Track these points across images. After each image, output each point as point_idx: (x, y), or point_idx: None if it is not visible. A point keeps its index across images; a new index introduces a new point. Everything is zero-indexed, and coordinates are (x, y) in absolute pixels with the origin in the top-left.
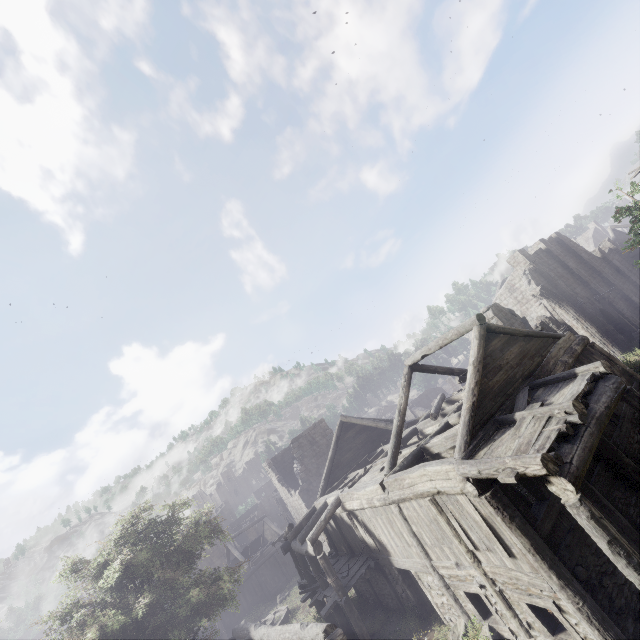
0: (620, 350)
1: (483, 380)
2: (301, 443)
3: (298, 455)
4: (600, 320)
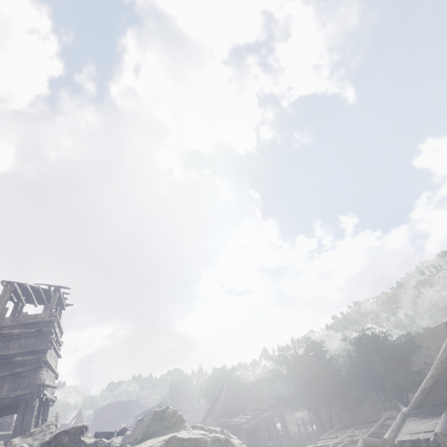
0: None
1: (446, 375)
2: None
3: None
4: None
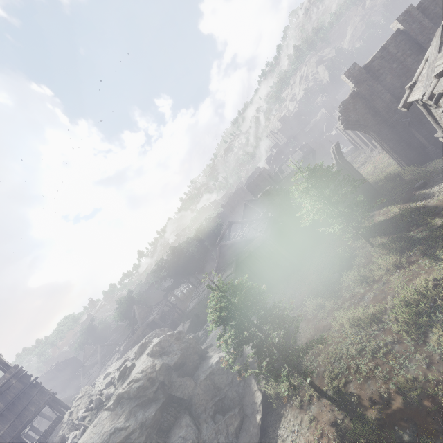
0: (407, 162)
1: (220, 259)
2: (251, 186)
3: (251, 192)
4: (408, 133)
